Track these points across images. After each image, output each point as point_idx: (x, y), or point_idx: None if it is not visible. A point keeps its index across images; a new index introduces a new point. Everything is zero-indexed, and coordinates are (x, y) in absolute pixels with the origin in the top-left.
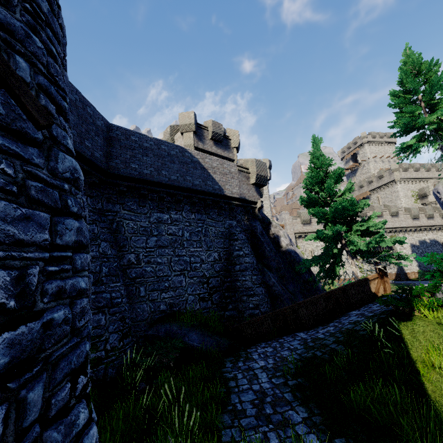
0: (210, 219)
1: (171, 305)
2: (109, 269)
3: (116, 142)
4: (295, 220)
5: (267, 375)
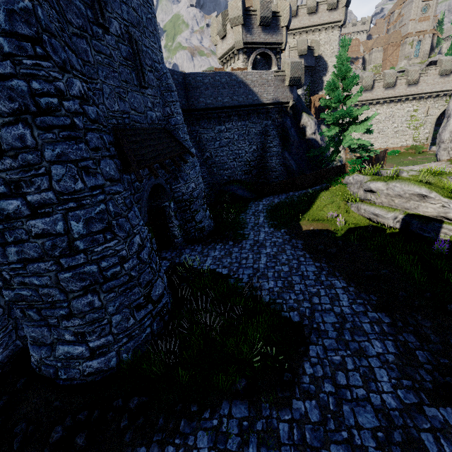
0: (251, 123)
1: (229, 177)
2: (200, 163)
3: (190, 86)
4: (355, 87)
5: (263, 206)
